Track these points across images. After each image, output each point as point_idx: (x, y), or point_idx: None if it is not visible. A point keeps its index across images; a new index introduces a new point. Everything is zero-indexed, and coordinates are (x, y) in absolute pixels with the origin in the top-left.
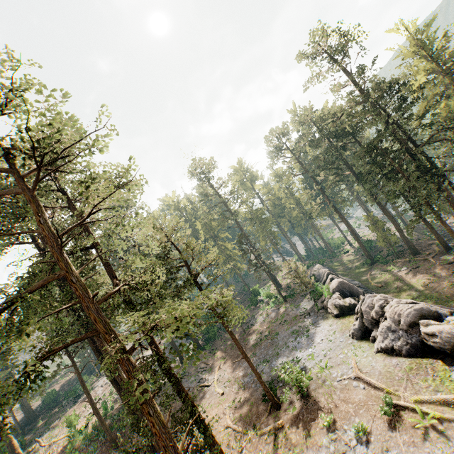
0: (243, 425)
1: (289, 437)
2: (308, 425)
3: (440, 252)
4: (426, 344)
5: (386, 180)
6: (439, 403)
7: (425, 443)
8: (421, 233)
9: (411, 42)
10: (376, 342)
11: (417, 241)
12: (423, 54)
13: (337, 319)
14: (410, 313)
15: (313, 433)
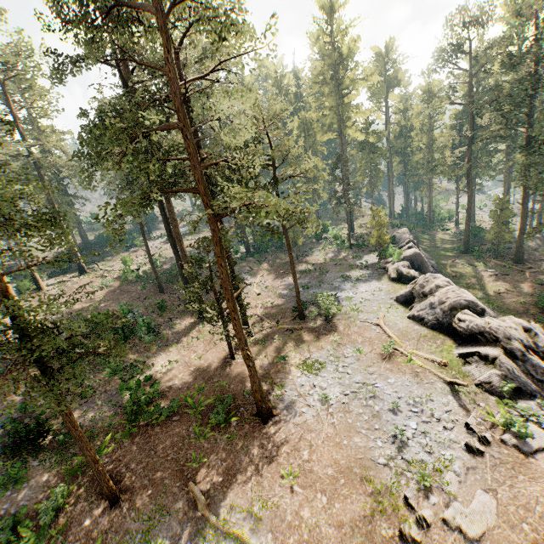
0: (269, 318)
1: (302, 337)
2: (320, 336)
3: None
4: (452, 327)
5: None
6: (428, 360)
7: (399, 373)
8: None
9: None
10: (412, 310)
11: (531, 251)
12: None
13: (390, 282)
14: (459, 300)
15: (322, 341)
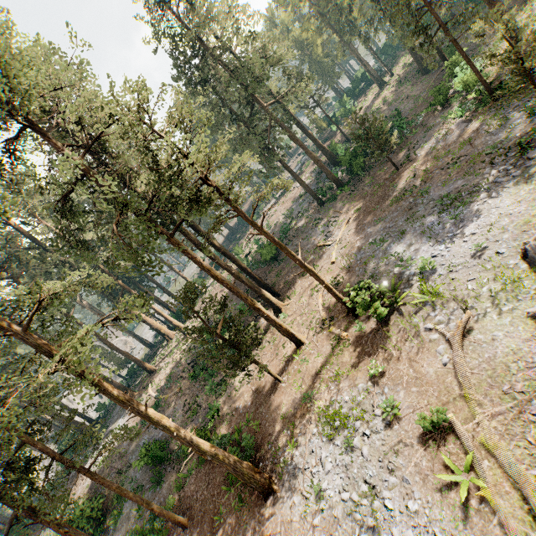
0: (326, 312)
1: (344, 354)
2: (362, 356)
3: None
4: None
5: None
6: (513, 484)
7: (434, 492)
8: None
9: None
10: None
11: None
12: None
13: None
14: None
15: (360, 369)
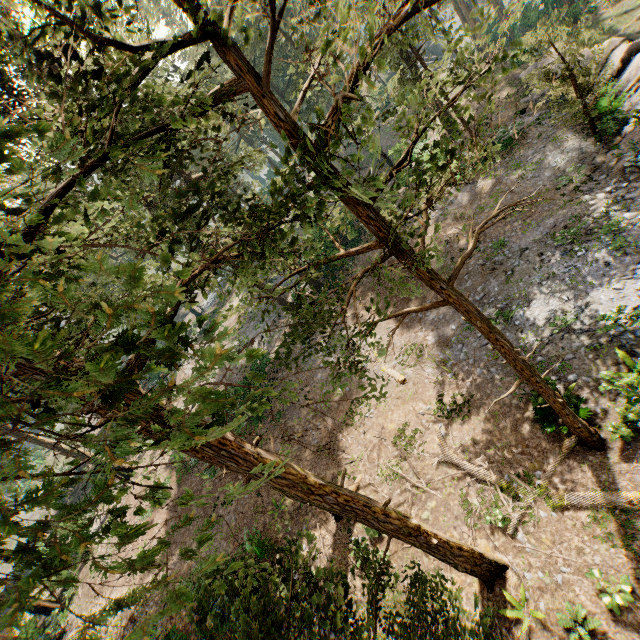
0: (492, 469)
1: None
2: None
3: None
4: None
5: None
6: None
7: None
8: None
9: None
10: None
11: None
12: None
13: None
14: None
15: None
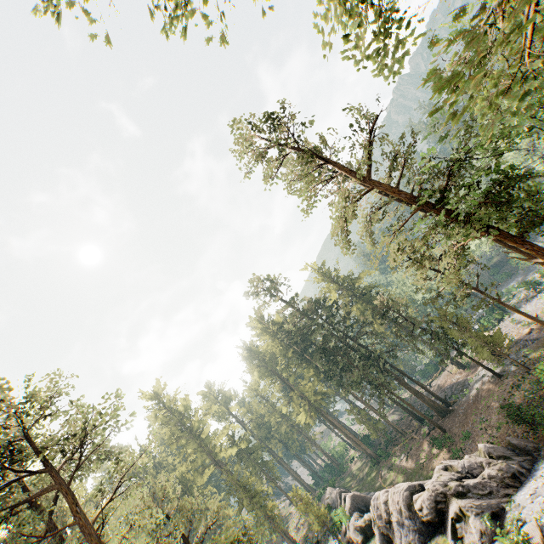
0: None
1: None
2: None
3: (419, 425)
4: (426, 522)
5: (345, 373)
6: None
7: None
8: (402, 410)
9: (318, 274)
10: None
11: (401, 421)
12: (328, 280)
13: None
14: (403, 495)
15: None
